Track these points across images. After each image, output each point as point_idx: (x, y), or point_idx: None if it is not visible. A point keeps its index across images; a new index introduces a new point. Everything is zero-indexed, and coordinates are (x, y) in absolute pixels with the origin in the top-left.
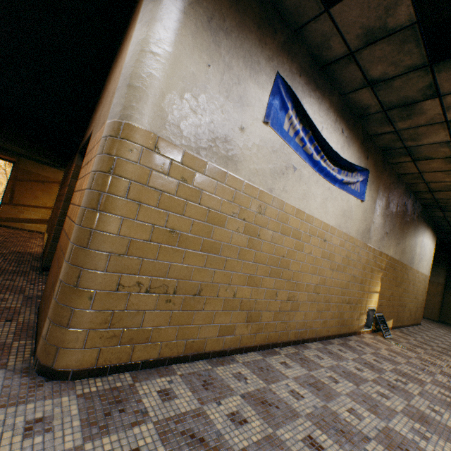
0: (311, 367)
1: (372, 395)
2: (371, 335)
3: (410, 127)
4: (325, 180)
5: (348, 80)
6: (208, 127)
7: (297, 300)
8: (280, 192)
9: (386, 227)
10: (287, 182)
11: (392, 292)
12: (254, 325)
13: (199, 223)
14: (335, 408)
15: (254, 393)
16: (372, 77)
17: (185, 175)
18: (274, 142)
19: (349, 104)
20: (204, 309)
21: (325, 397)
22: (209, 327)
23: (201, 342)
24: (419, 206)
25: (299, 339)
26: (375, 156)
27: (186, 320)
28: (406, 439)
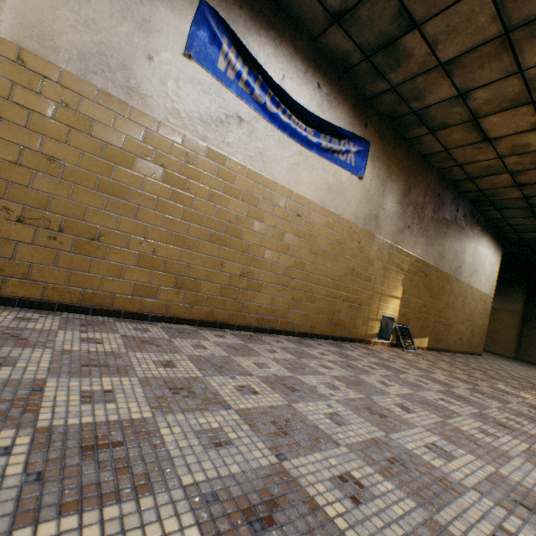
0: (254, 342)
1: (309, 364)
2: (388, 347)
3: (406, 80)
4: (293, 142)
5: (311, 17)
6: (97, 48)
7: (258, 279)
8: (219, 144)
9: (407, 219)
10: (230, 134)
11: (426, 304)
12: (189, 294)
13: (93, 158)
14: (239, 359)
15: (143, 338)
16: (334, 9)
17: (67, 98)
18: (204, 82)
19: (326, 54)
20: (108, 259)
21: (239, 354)
22: (118, 281)
23: (107, 296)
24: (467, 203)
25: (264, 327)
26: (381, 127)
27: (81, 266)
28: (305, 384)
